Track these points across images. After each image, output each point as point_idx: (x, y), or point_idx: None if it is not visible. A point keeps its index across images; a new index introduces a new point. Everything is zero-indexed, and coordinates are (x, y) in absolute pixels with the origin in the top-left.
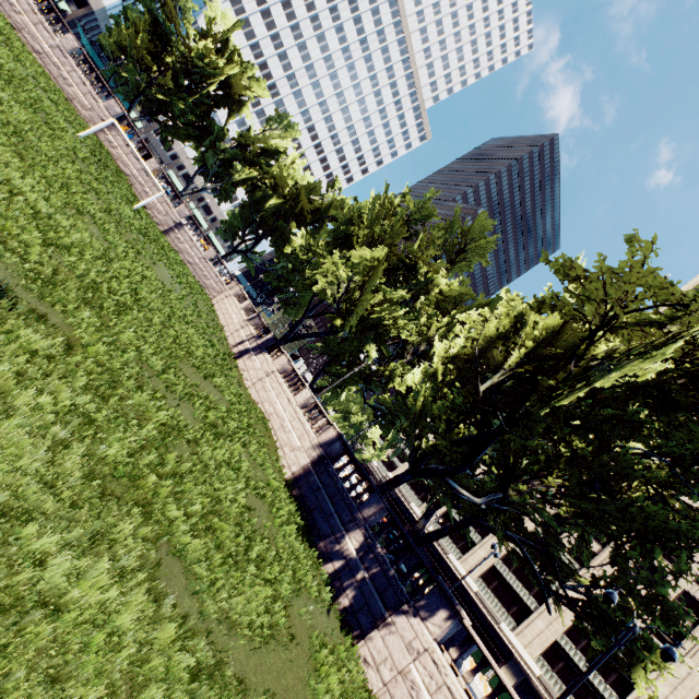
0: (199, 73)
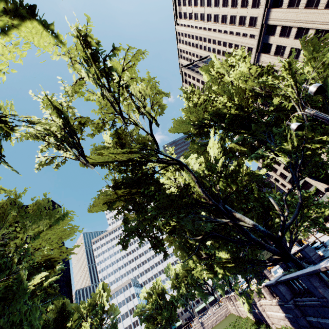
0: (156, 305)
